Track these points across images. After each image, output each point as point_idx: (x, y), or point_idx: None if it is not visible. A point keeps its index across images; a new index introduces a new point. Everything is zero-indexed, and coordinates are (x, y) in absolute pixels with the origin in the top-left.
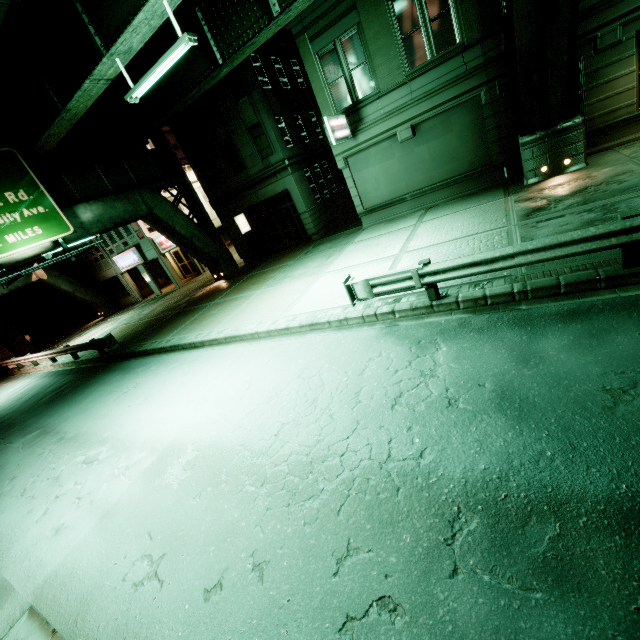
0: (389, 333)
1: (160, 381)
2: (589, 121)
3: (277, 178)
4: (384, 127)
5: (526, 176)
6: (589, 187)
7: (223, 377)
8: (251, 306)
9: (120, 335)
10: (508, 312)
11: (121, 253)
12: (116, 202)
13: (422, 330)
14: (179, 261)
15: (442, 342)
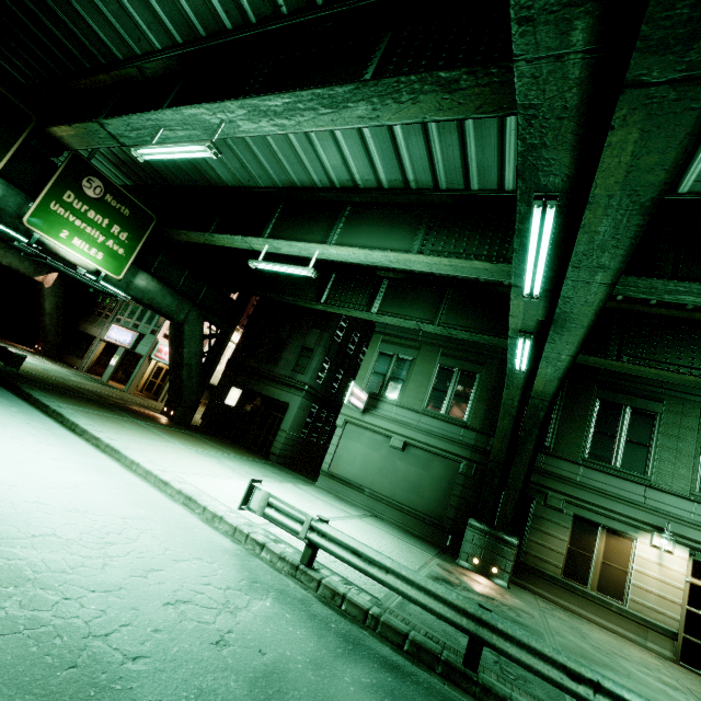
0: (241, 556)
1: (4, 420)
2: (525, 553)
3: (290, 390)
4: (387, 425)
5: (460, 554)
6: (496, 600)
7: (61, 463)
8: (162, 447)
9: (28, 370)
10: (349, 623)
11: (124, 327)
12: (170, 296)
13: (269, 577)
14: (155, 376)
15: (273, 597)
